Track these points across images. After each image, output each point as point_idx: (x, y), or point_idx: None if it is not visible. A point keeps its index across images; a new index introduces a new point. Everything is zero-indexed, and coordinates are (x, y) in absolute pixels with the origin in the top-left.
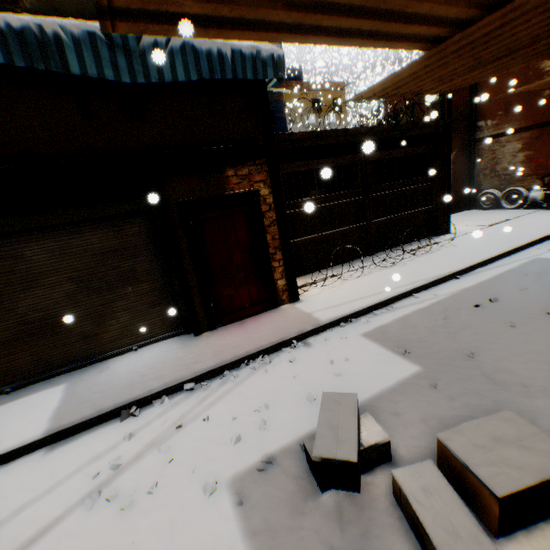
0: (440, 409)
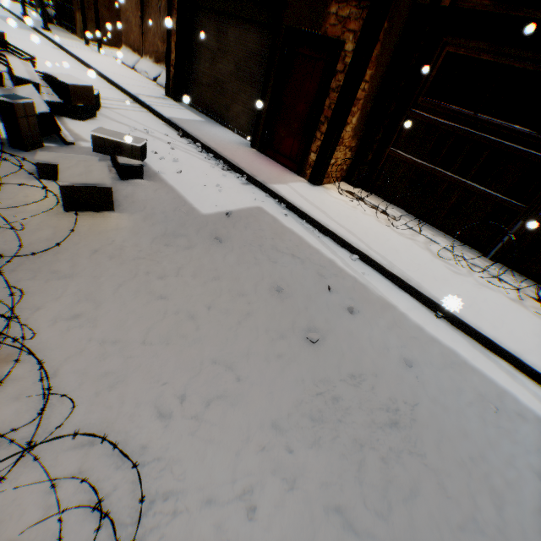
0: (154, 204)
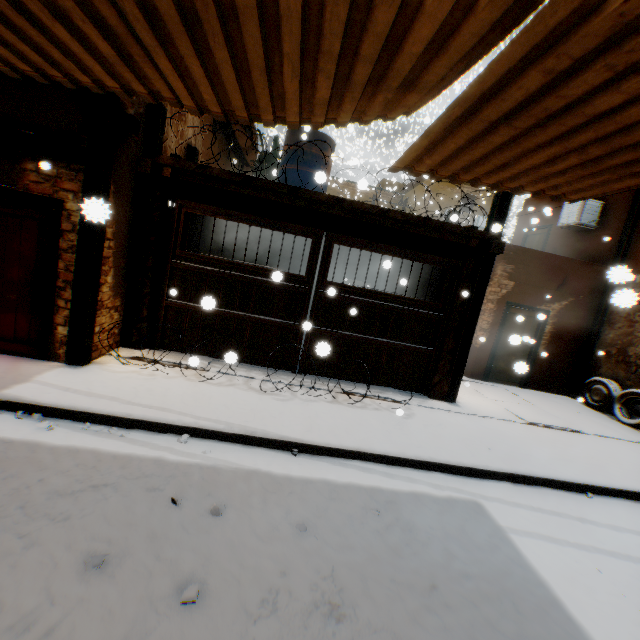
0: None
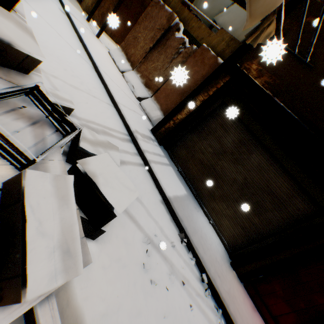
0: None
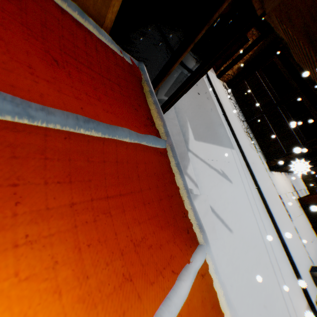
0: None
